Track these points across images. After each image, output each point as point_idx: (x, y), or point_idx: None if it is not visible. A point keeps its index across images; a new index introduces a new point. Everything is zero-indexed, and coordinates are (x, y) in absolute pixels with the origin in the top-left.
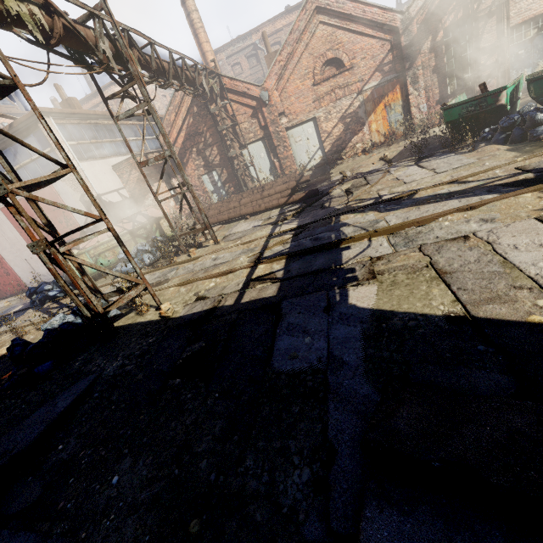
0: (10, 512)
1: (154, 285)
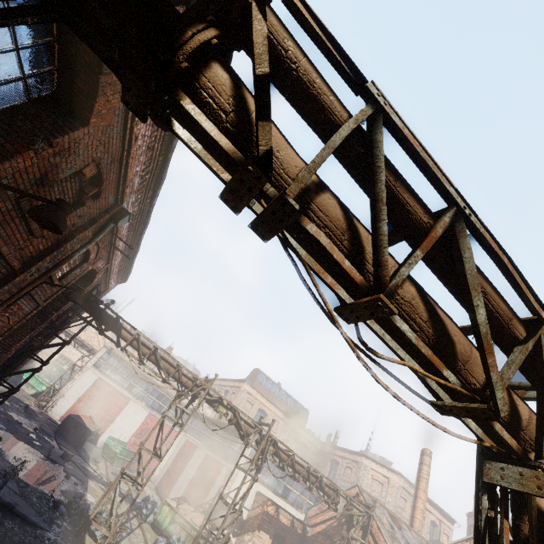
0: None
1: None
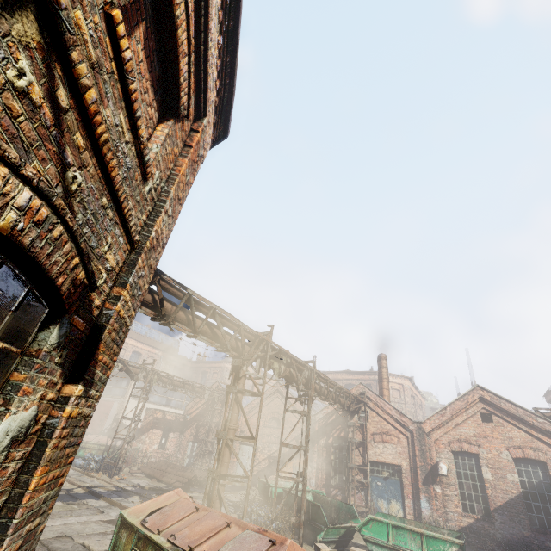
0: None
1: None
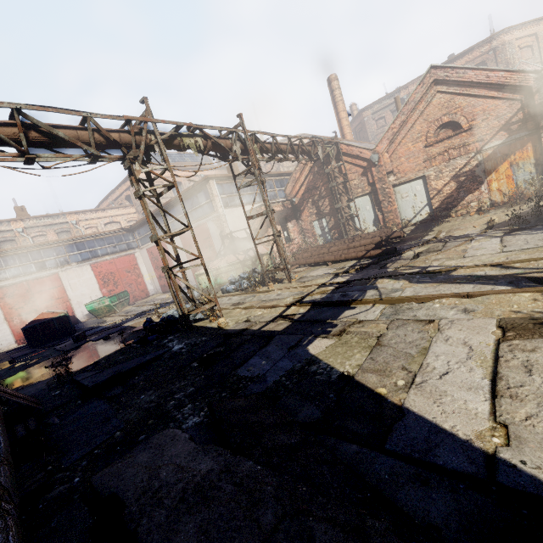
0: (108, 395)
1: (235, 304)
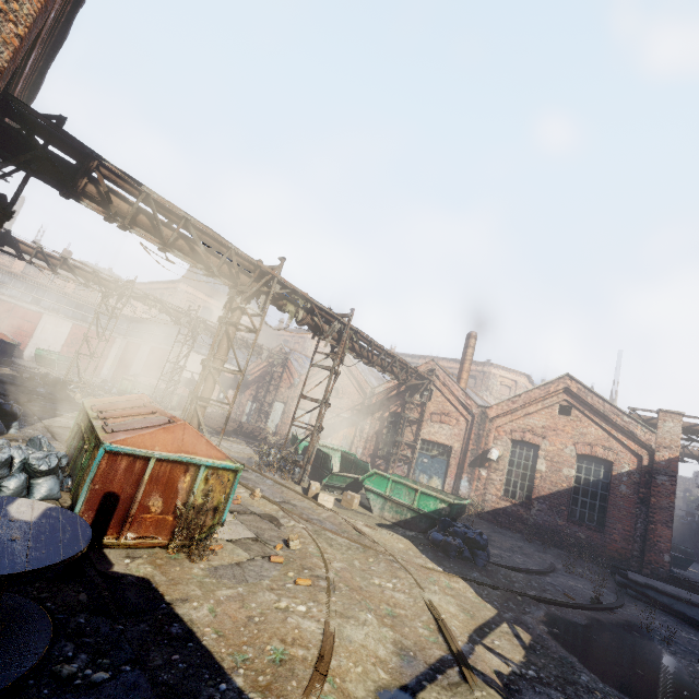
0: None
1: None
